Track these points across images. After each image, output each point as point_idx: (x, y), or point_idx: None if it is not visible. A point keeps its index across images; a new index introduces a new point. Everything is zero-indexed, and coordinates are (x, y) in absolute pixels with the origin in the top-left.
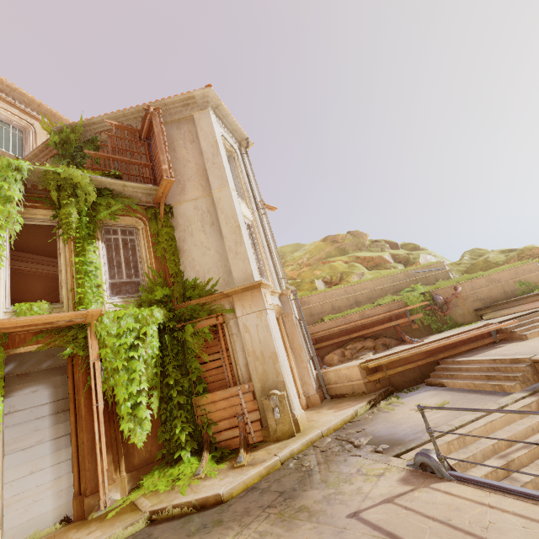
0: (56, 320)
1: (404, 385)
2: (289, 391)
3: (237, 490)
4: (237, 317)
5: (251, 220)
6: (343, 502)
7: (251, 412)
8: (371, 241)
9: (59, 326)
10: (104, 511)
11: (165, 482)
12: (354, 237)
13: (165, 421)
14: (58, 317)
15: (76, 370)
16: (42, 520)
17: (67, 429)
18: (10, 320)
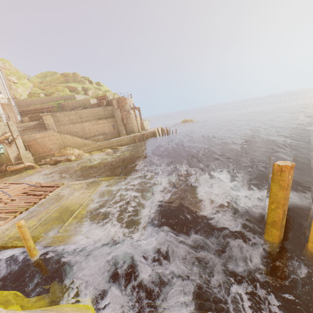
0: None
1: None
2: (3, 119)
3: None
4: None
5: None
6: None
7: None
8: (84, 78)
9: None
10: None
11: None
12: (74, 76)
13: None
14: None
15: None
16: None
17: None
18: None
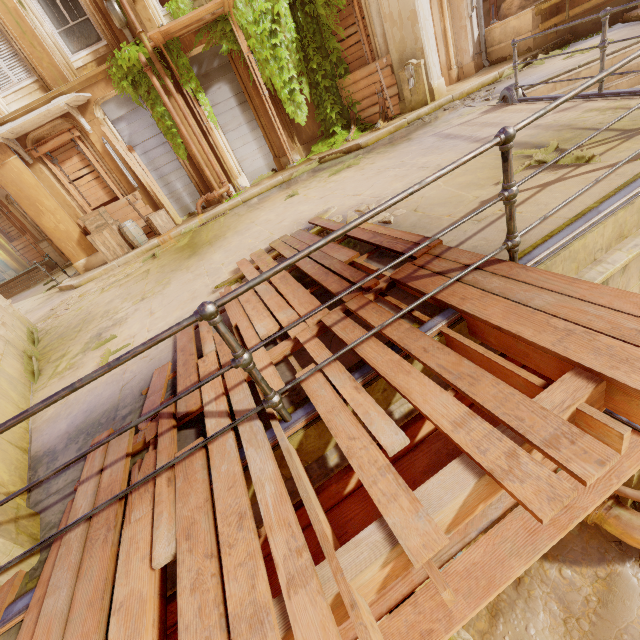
0: (204, 15)
1: (592, 29)
2: (427, 59)
3: (371, 142)
4: None
5: None
6: (433, 131)
7: (389, 88)
8: None
9: (207, 22)
10: (293, 165)
11: (326, 148)
12: None
13: (318, 105)
14: (205, 12)
15: (238, 67)
16: (262, 170)
17: (252, 116)
18: (176, 23)
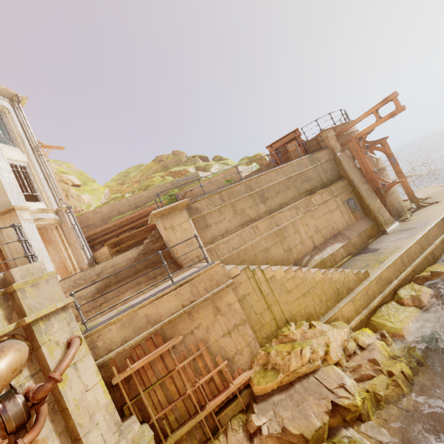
0: None
1: None
2: None
3: None
4: (2, 231)
5: (26, 162)
6: None
7: None
8: (191, 157)
9: None
10: None
11: None
12: (175, 155)
13: None
14: None
15: None
16: None
17: None
18: None
